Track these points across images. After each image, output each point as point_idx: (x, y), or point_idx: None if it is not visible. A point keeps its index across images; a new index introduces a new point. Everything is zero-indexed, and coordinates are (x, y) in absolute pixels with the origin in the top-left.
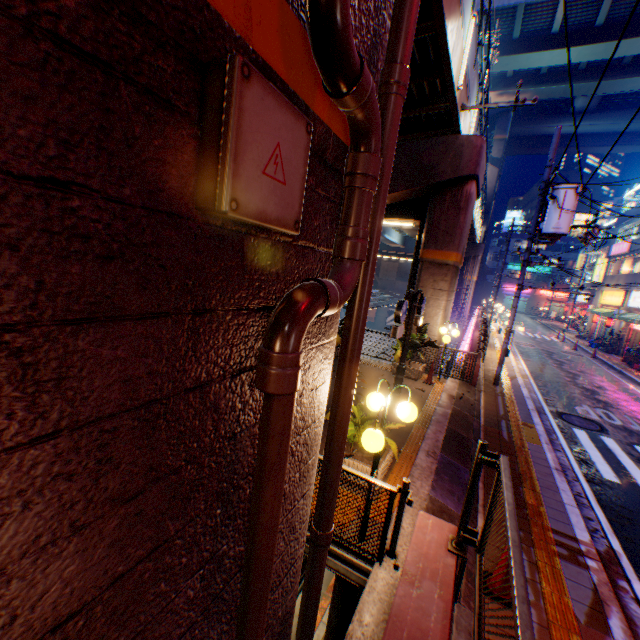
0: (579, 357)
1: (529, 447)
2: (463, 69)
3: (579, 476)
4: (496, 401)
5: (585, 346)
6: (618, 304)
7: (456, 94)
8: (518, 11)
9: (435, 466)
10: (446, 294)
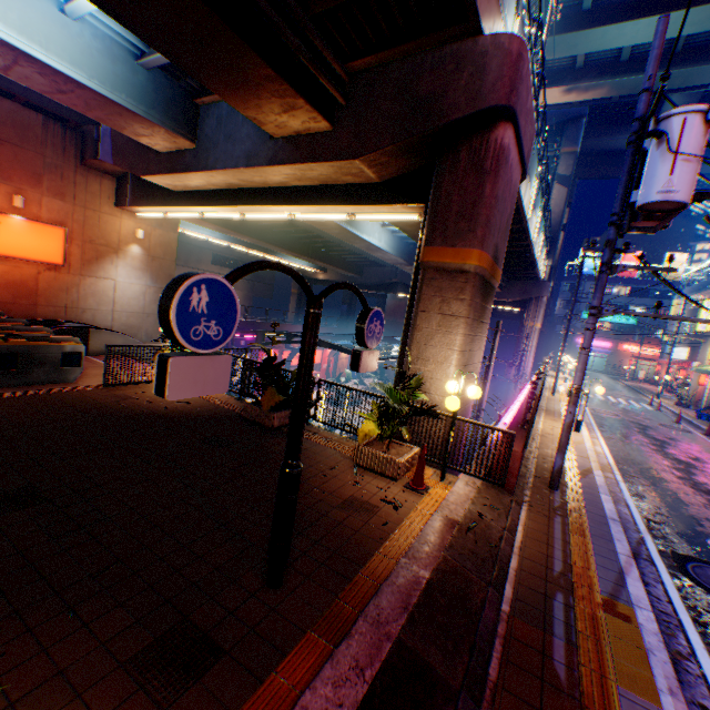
0: (687, 434)
1: None
2: None
3: None
4: (550, 530)
5: (692, 417)
6: None
7: None
8: None
9: None
10: (463, 323)
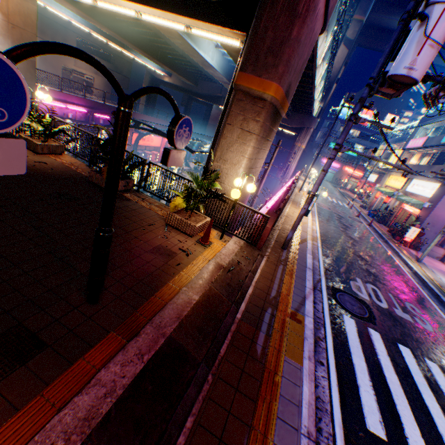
0: (360, 224)
1: (284, 372)
2: None
3: (338, 431)
4: (275, 273)
5: (365, 215)
6: (399, 187)
7: None
8: None
9: None
10: (255, 139)
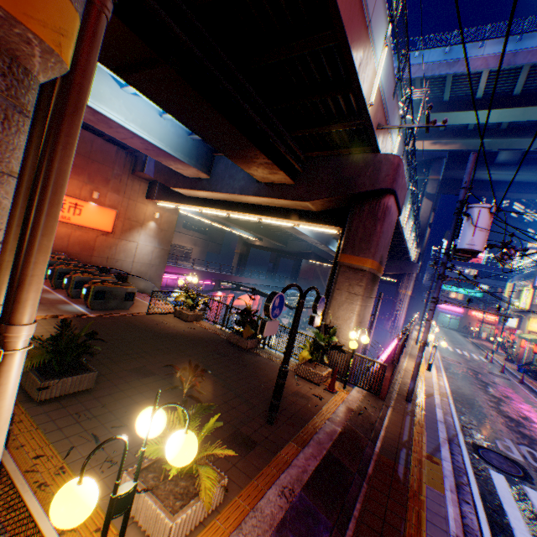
0: (506, 380)
1: (427, 494)
2: (375, 88)
3: None
4: (403, 421)
5: (513, 369)
6: None
7: (369, 111)
8: (447, 80)
9: (283, 515)
10: (360, 299)
